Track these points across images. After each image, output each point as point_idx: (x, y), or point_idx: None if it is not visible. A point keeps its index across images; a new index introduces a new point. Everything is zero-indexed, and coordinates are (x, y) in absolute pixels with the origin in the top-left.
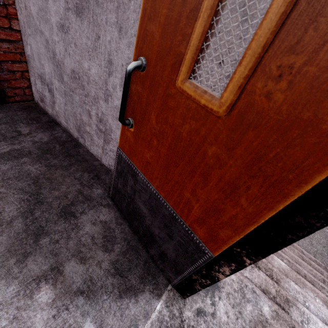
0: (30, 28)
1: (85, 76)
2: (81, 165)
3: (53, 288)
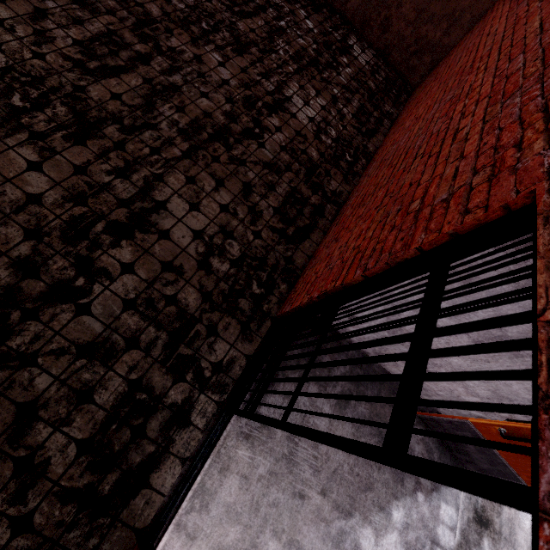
0: None
1: None
2: (385, 388)
3: (422, 493)
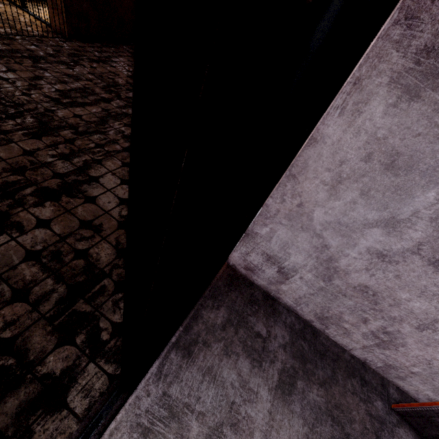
0: (290, 221)
1: (391, 299)
2: (340, 368)
3: None
